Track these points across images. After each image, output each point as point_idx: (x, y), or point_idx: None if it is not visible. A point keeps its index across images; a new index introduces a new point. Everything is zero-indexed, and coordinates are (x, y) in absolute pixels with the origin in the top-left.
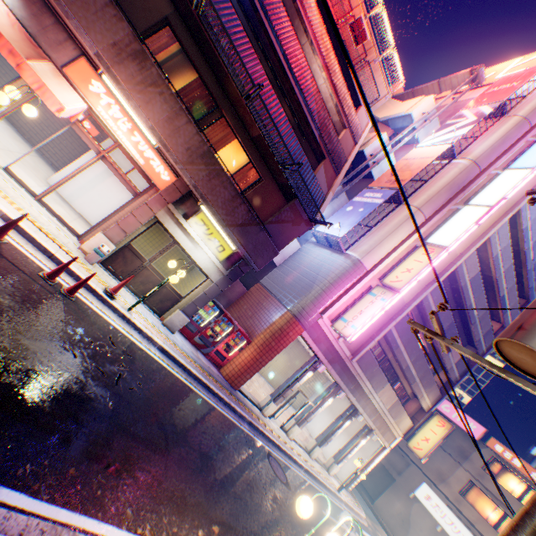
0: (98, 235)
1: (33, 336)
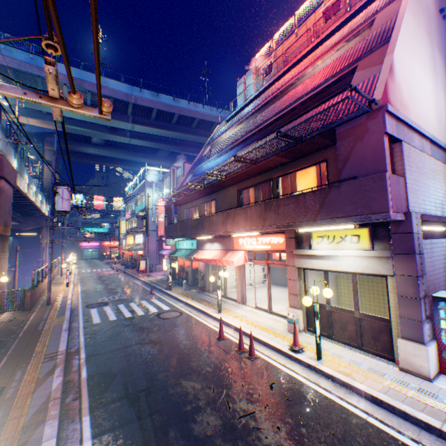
0: (287, 310)
1: (191, 378)
